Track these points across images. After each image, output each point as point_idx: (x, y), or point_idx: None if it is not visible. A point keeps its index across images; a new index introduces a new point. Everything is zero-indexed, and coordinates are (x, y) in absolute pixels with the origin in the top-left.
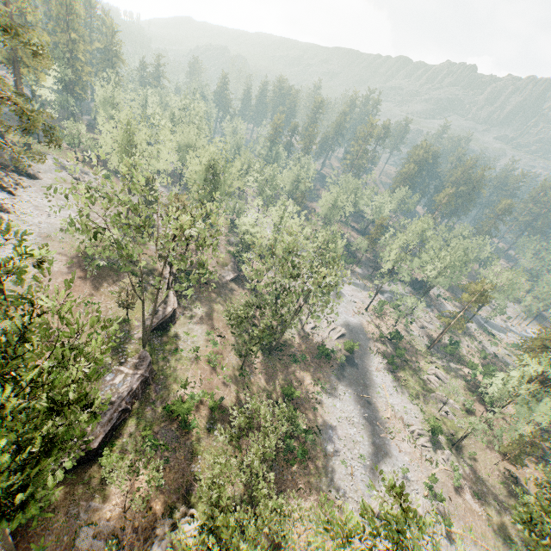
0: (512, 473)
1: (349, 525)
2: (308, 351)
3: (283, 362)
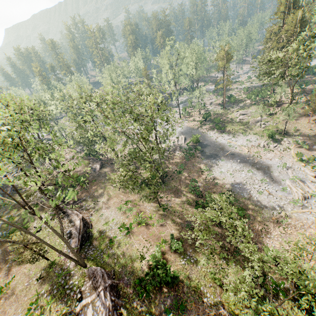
0: None
1: None
2: (179, 162)
3: (175, 179)
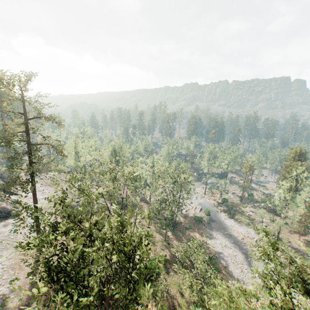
0: (307, 240)
1: (256, 255)
2: (190, 222)
3: (182, 232)
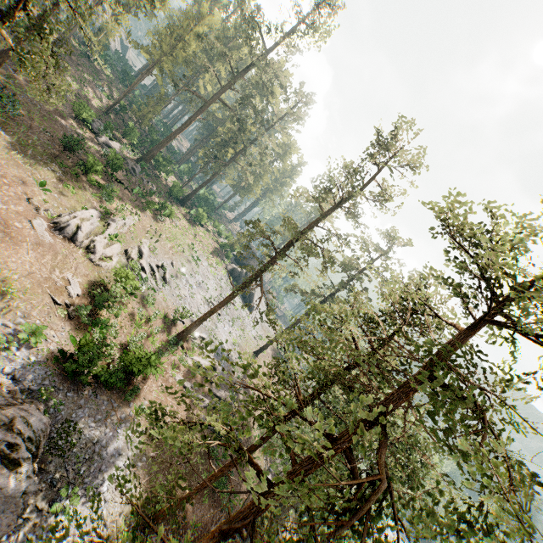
0: None
1: None
2: None
3: None
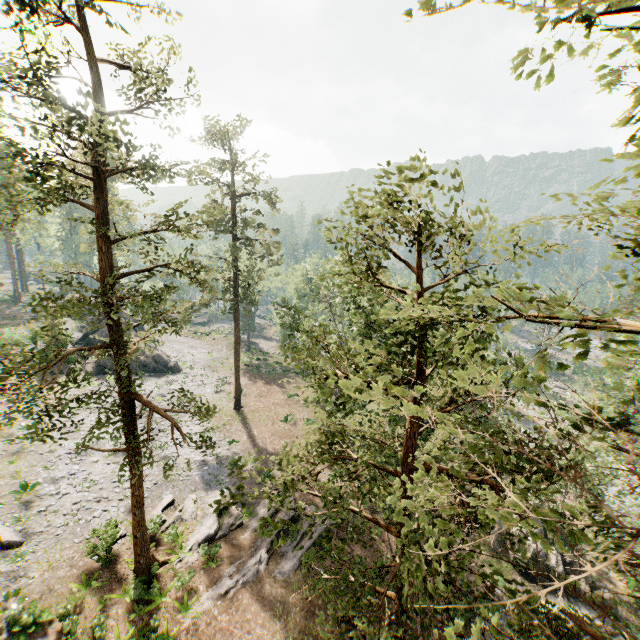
0: None
1: None
2: None
3: None
